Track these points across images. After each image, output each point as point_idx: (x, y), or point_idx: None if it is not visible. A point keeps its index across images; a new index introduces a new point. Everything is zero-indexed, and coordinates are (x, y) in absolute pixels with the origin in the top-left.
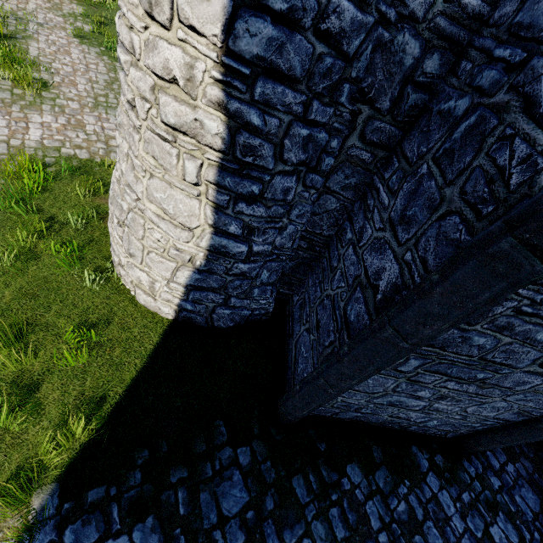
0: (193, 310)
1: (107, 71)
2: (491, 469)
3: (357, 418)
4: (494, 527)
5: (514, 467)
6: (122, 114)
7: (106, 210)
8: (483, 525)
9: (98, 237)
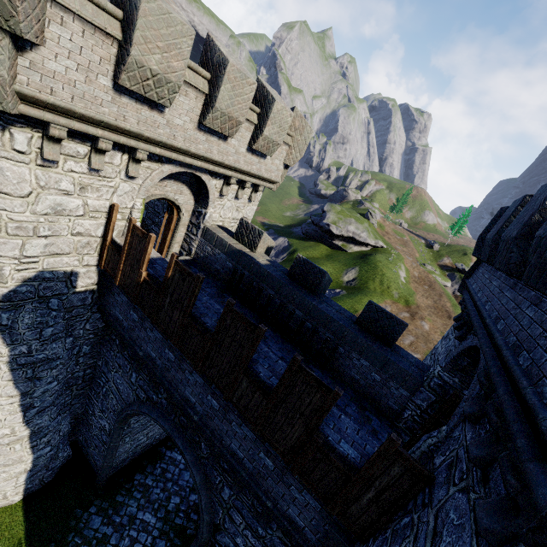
0: (33, 486)
1: None
2: None
3: (131, 459)
4: None
5: None
6: None
7: None
8: None
9: None
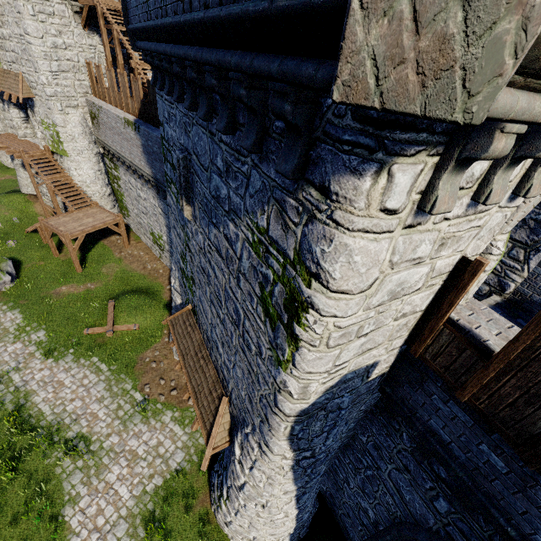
0: None
1: (97, 376)
2: None
3: None
4: None
5: None
6: (245, 516)
7: (205, 513)
8: None
9: (218, 536)
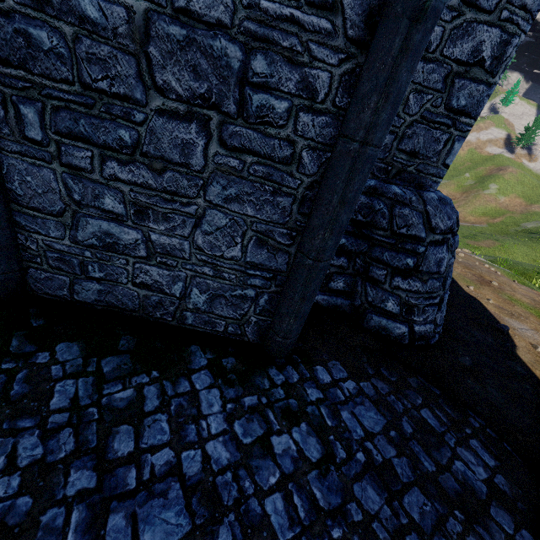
0: None
1: None
2: (314, 381)
3: (106, 300)
4: (281, 436)
5: (356, 385)
6: None
7: None
8: (261, 432)
9: None
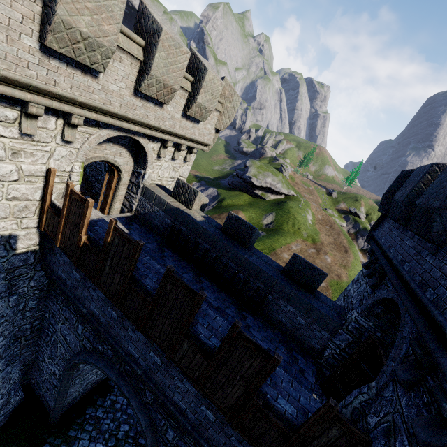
0: None
1: None
2: None
3: (83, 395)
4: None
5: None
6: None
7: None
8: None
9: None
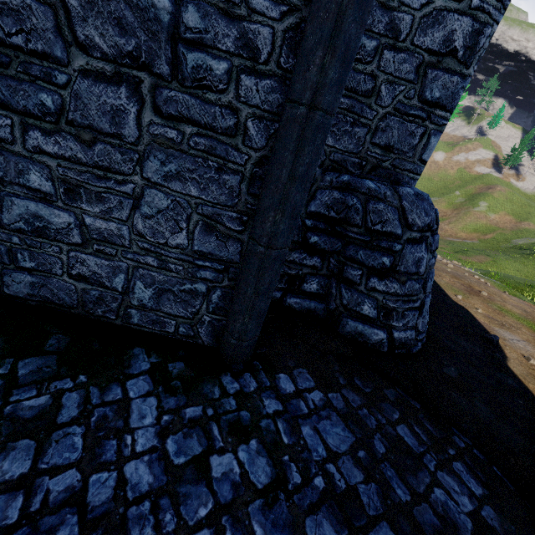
0: None
1: None
2: (275, 391)
3: (41, 294)
4: (224, 456)
5: (324, 396)
6: None
7: None
8: (200, 450)
9: None
